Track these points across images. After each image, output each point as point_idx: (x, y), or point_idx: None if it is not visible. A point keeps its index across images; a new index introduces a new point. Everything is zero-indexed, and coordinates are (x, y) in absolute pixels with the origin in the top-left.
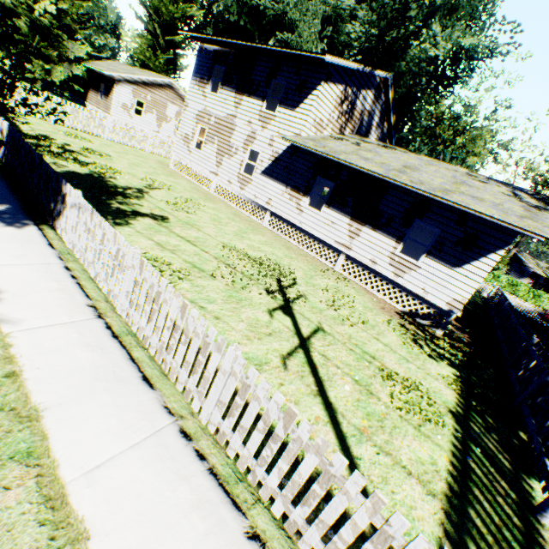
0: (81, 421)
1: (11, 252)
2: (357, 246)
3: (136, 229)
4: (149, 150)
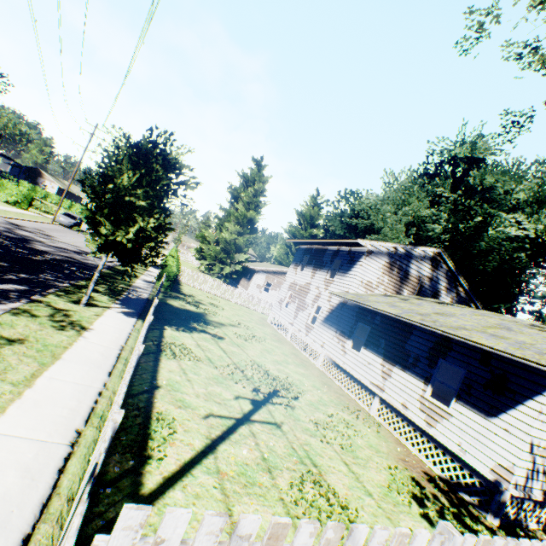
0: (69, 367)
1: (114, 322)
2: (389, 387)
3: (193, 335)
4: (260, 311)
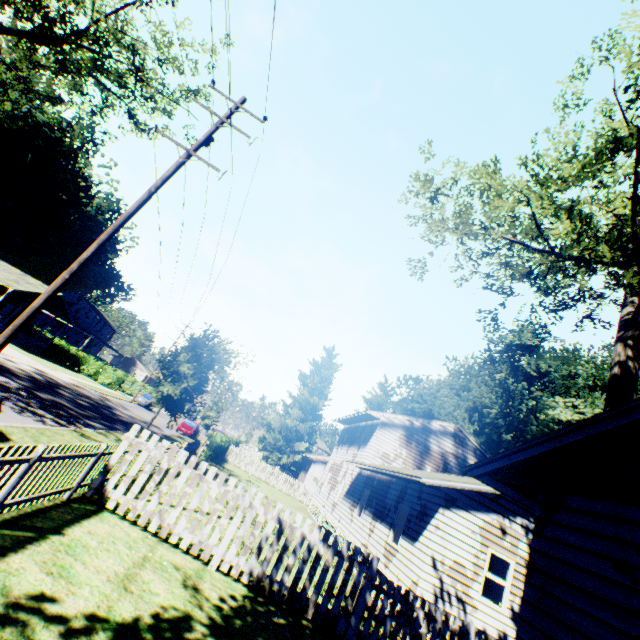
0: None
1: None
2: (370, 542)
3: None
4: (306, 502)
